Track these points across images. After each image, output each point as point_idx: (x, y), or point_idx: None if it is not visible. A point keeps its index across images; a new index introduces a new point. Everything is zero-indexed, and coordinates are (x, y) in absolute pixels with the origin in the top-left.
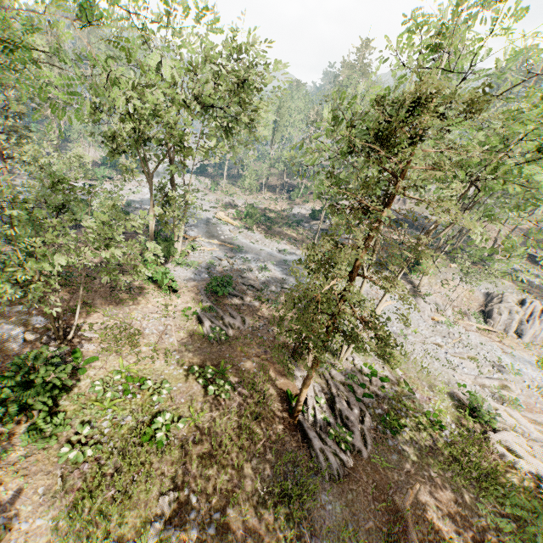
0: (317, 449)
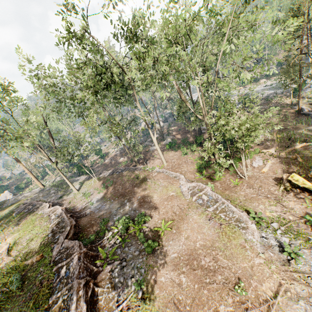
0: (311, 113)
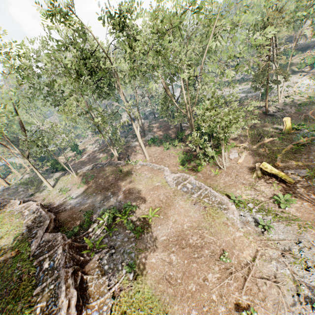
0: (275, 114)
